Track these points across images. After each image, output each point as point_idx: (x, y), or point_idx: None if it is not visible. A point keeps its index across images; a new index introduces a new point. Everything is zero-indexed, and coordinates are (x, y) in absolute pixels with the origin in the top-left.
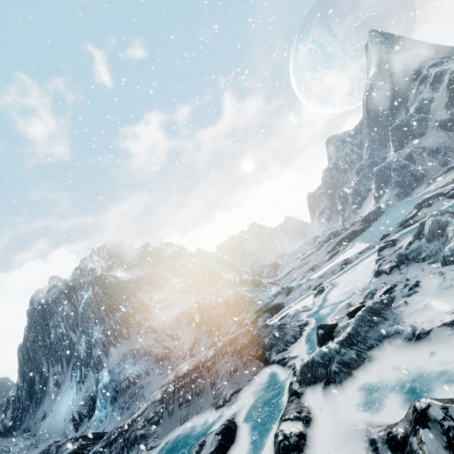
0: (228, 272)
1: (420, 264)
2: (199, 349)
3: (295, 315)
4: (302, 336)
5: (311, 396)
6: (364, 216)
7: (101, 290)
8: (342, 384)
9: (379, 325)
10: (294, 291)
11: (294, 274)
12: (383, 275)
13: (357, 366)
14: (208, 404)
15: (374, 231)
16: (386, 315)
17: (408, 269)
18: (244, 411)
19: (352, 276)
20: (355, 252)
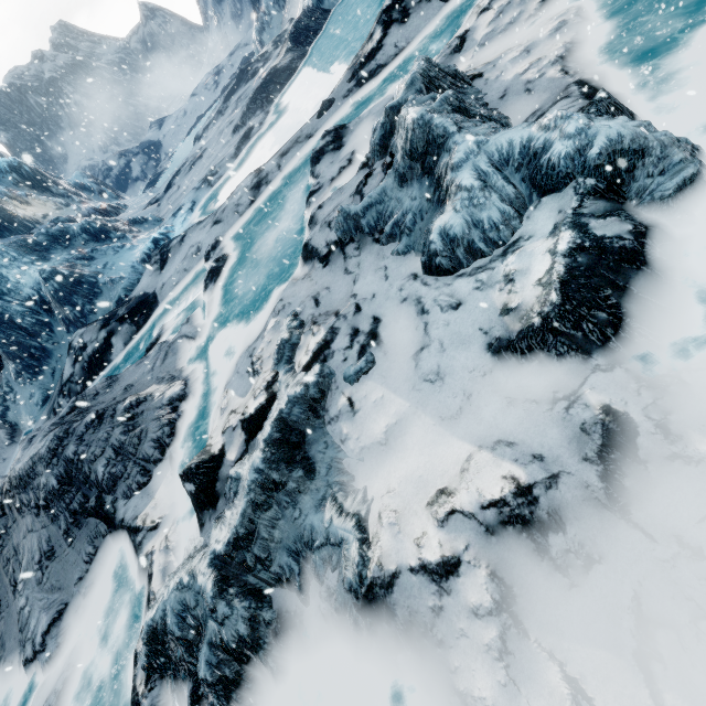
0: (28, 200)
1: (382, 252)
2: (21, 411)
3: (170, 348)
4: (175, 439)
5: None
6: (294, 25)
7: None
8: None
9: (297, 503)
10: (172, 259)
11: (182, 189)
12: (316, 265)
13: (251, 655)
14: (15, 639)
15: (311, 73)
16: (315, 449)
17: (361, 260)
18: (69, 691)
19: (271, 225)
20: (279, 139)
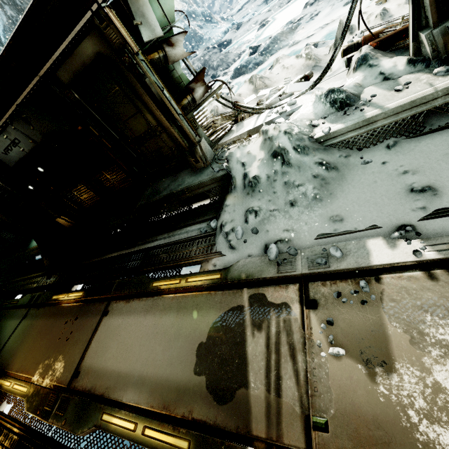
0: None
1: None
2: None
3: (238, 47)
4: (239, 60)
5: (236, 83)
6: None
7: (16, 13)
8: (252, 73)
9: (281, 42)
10: (242, 27)
11: (248, 9)
12: (307, 7)
13: (261, 64)
14: None
15: None
16: (289, 36)
17: (323, 1)
18: None
19: (293, 10)
20: None
